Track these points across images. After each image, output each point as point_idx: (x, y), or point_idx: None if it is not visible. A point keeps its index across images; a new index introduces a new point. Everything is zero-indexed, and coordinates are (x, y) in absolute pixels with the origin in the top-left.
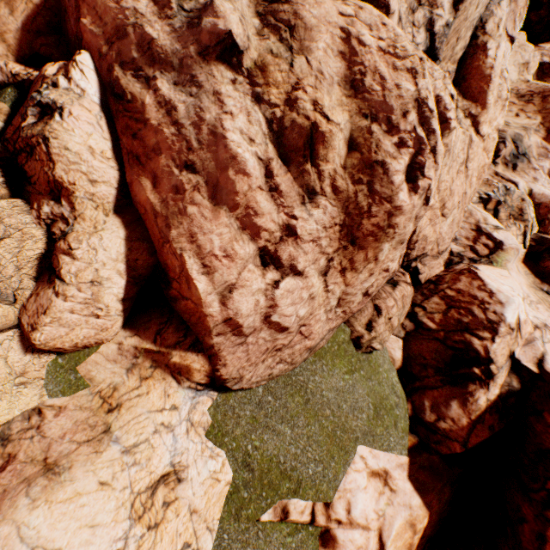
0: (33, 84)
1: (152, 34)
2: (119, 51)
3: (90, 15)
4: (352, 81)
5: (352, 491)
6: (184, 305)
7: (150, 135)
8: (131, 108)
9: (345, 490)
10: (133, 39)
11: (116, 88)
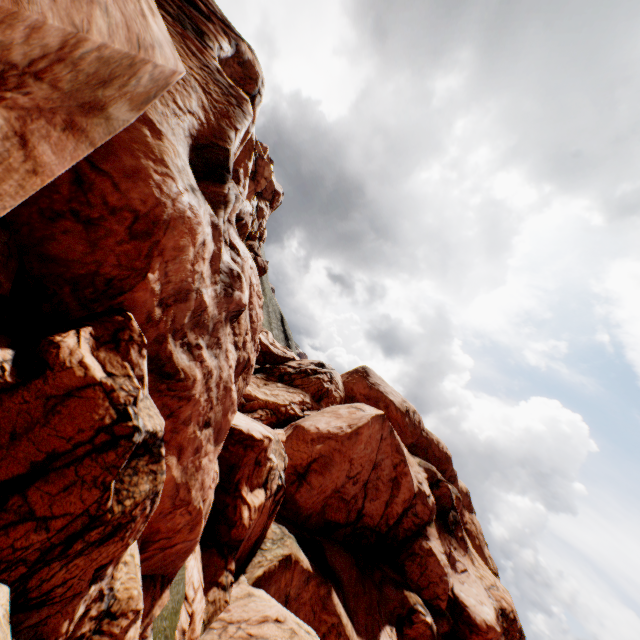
0: (8, 390)
1: (207, 301)
2: (174, 317)
3: (160, 268)
4: (249, 314)
5: (192, 574)
6: (160, 556)
7: (189, 408)
8: (179, 386)
9: (190, 578)
10: (193, 304)
11: (169, 365)
